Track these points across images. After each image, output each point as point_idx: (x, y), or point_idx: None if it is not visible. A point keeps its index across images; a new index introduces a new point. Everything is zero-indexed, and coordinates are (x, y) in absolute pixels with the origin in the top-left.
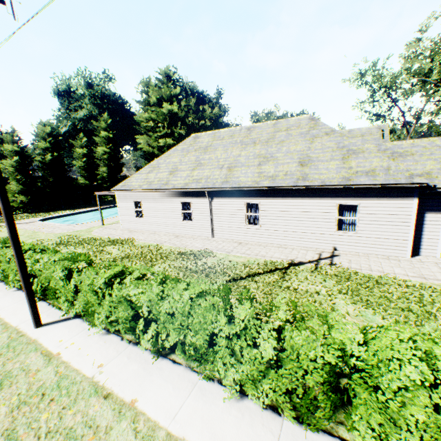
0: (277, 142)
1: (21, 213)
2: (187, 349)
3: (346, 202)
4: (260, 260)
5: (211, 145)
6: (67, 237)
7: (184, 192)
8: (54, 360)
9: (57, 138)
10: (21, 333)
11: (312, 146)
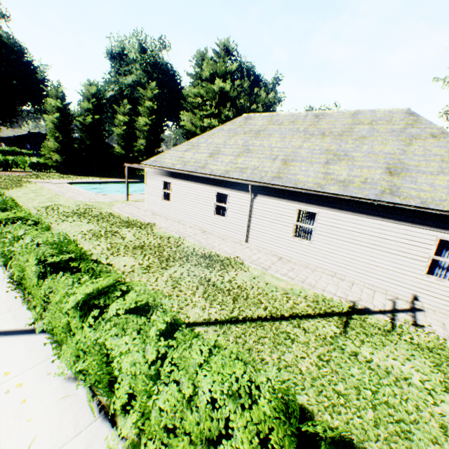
0: (355, 138)
1: (54, 172)
2: None
3: None
4: (307, 292)
5: (265, 130)
6: (86, 207)
7: (222, 181)
8: None
9: (101, 101)
10: None
11: (409, 149)
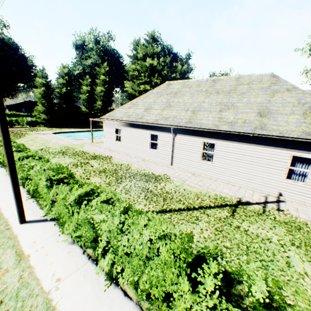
0: (238, 94)
1: (42, 127)
2: (140, 294)
3: (301, 154)
4: (210, 193)
5: (180, 91)
6: (66, 148)
7: (154, 126)
8: (23, 261)
9: (71, 77)
10: (8, 226)
11: (272, 99)
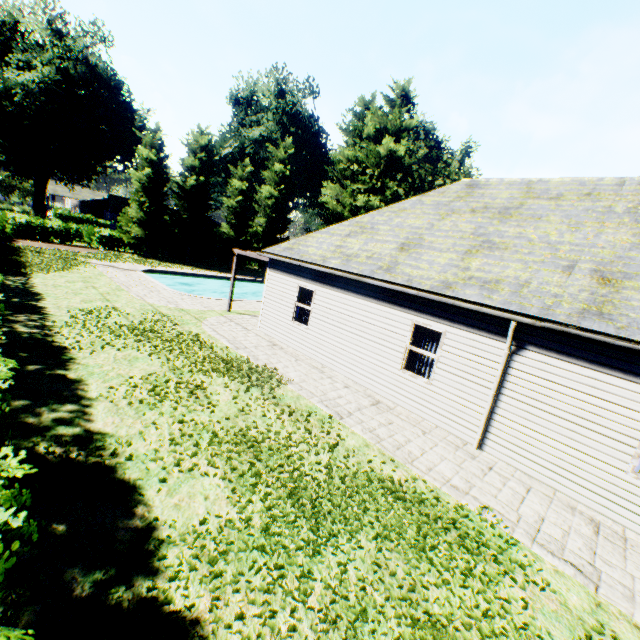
0: None
1: (130, 253)
2: None
3: None
4: None
5: (520, 206)
6: (157, 317)
7: (431, 302)
8: None
9: (212, 157)
10: None
11: None
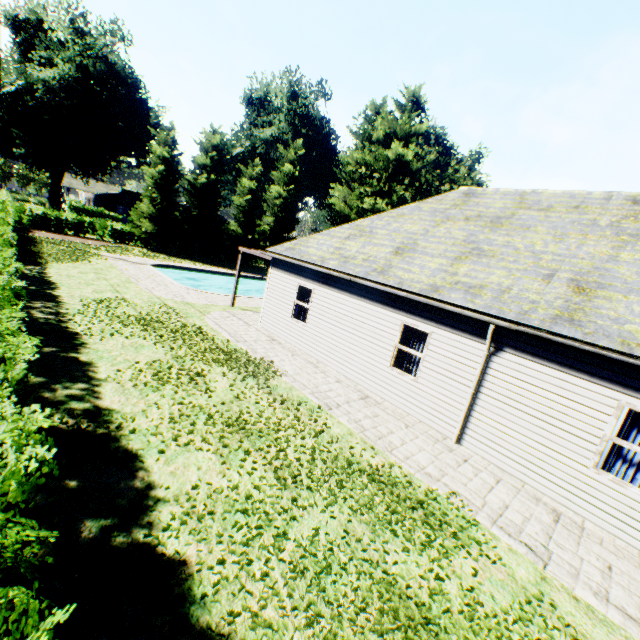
0: None
1: (140, 247)
2: None
3: None
4: None
5: (511, 216)
6: (164, 310)
7: (420, 304)
8: None
9: (223, 156)
10: None
11: None
